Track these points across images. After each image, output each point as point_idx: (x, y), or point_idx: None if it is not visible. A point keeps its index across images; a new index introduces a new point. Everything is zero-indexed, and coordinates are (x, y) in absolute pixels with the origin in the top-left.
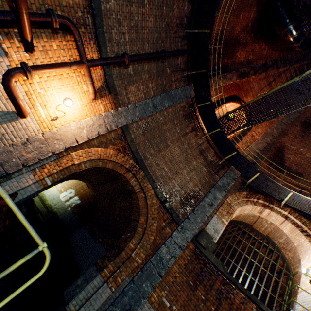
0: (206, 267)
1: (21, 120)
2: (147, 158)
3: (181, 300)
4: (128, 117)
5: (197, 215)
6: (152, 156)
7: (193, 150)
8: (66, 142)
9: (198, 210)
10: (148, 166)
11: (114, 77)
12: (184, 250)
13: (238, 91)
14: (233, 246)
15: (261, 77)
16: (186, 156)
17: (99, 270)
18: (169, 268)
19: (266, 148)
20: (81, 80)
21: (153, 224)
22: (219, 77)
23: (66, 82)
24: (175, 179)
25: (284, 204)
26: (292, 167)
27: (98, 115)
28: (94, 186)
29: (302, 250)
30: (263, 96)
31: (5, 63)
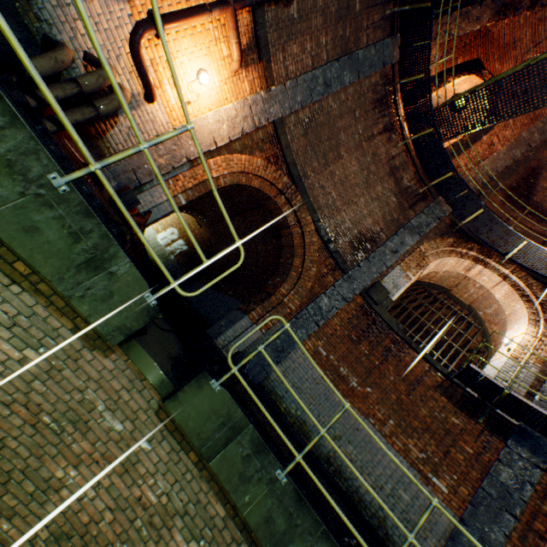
0: (375, 325)
1: (147, 108)
2: (308, 176)
3: (341, 351)
4: (284, 104)
5: (372, 264)
6: (315, 174)
7: (379, 167)
8: (203, 144)
9: (374, 258)
10: (308, 189)
11: (268, 28)
12: (349, 303)
13: (488, 48)
14: (415, 314)
15: (543, 15)
16: (368, 177)
17: (246, 313)
18: (328, 321)
19: (508, 170)
20: (220, 36)
21: (311, 269)
22: (455, 16)
23: (200, 41)
24: (346, 211)
25: (508, 260)
26: (544, 205)
27: (243, 100)
28: (209, 224)
29: (513, 320)
30: (527, 65)
31: (126, 13)
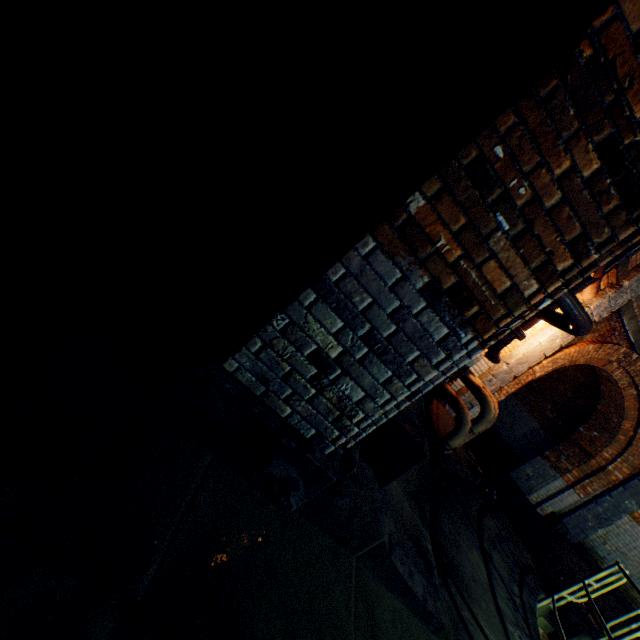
0: None
1: (484, 358)
2: None
3: None
4: (637, 287)
5: None
6: None
7: None
8: (531, 361)
9: None
10: None
11: None
12: None
13: None
14: None
15: None
16: None
17: (557, 471)
18: None
19: None
20: None
21: None
22: None
23: None
24: None
25: None
26: None
27: None
28: None
29: None
30: None
31: None
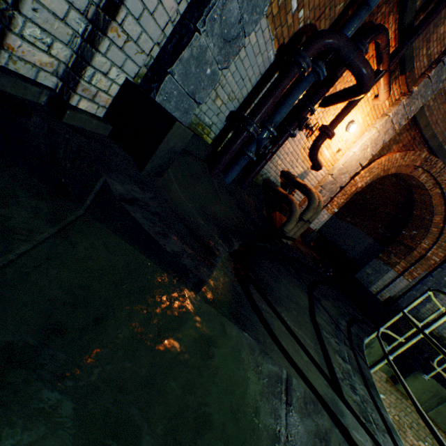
0: None
1: (311, 172)
2: None
3: None
4: (425, 93)
5: None
6: None
7: None
8: (350, 172)
9: None
10: None
11: None
12: None
13: None
14: None
15: None
16: None
17: (389, 265)
18: None
19: None
20: None
21: None
22: None
23: None
24: None
25: None
26: None
27: (384, 120)
28: None
29: None
30: None
31: (302, 133)
